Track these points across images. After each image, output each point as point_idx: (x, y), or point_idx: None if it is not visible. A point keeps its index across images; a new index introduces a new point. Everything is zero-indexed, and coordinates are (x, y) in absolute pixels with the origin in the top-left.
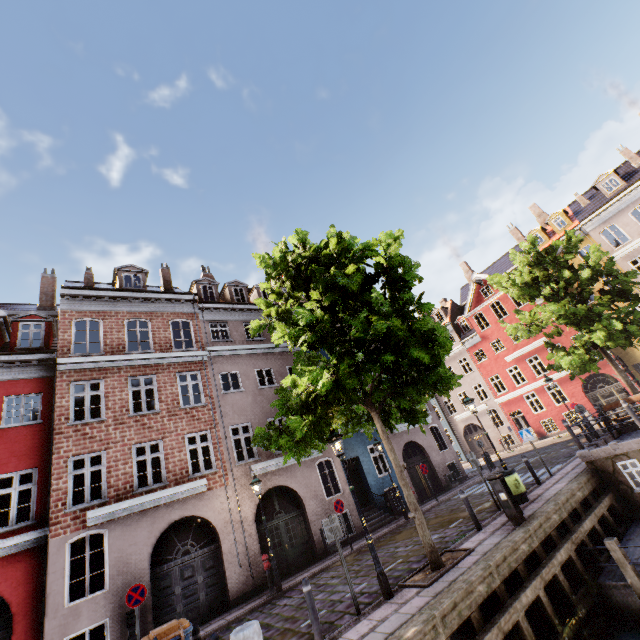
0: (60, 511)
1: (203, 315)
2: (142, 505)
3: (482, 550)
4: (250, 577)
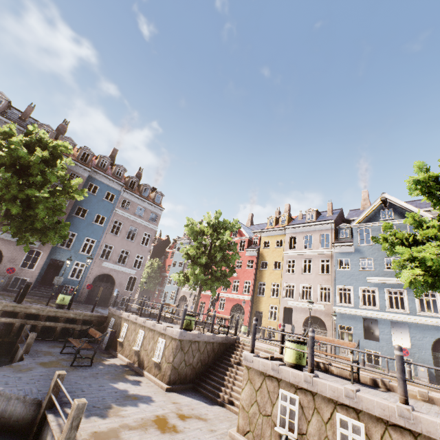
0: None
1: None
2: None
3: None
4: None
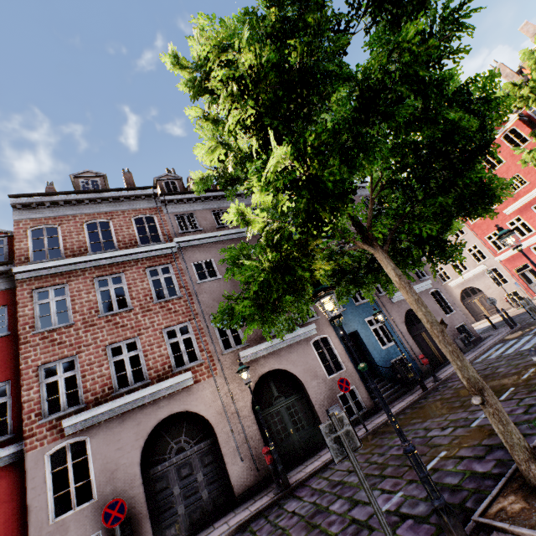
0: (34, 423)
1: (167, 208)
2: (123, 407)
3: None
4: (255, 469)
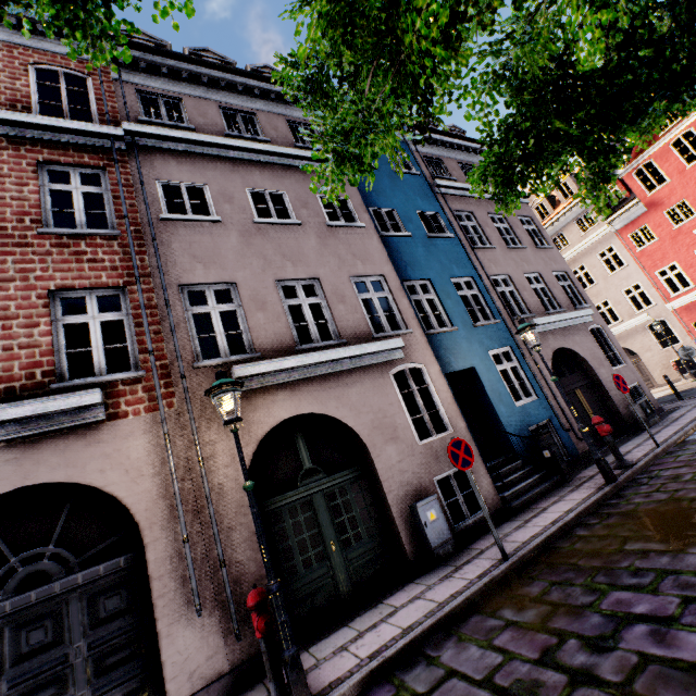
0: None
1: (120, 72)
2: None
3: None
4: (232, 634)
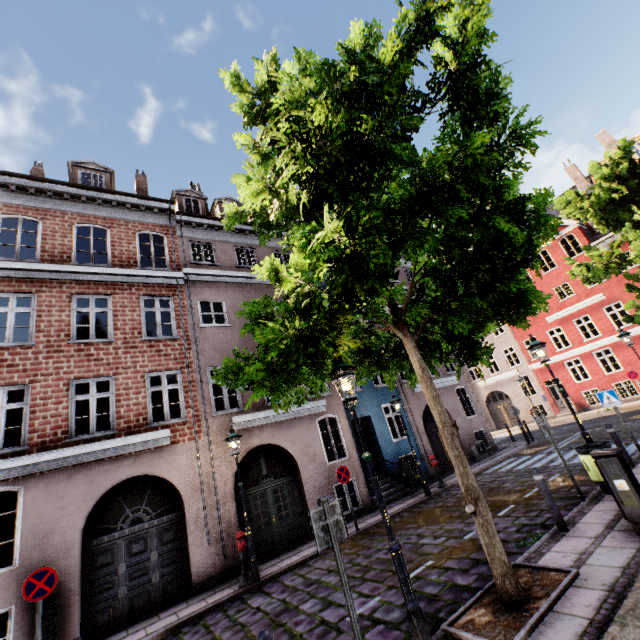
0: None
1: (182, 230)
2: (77, 458)
3: (598, 579)
4: (222, 556)
